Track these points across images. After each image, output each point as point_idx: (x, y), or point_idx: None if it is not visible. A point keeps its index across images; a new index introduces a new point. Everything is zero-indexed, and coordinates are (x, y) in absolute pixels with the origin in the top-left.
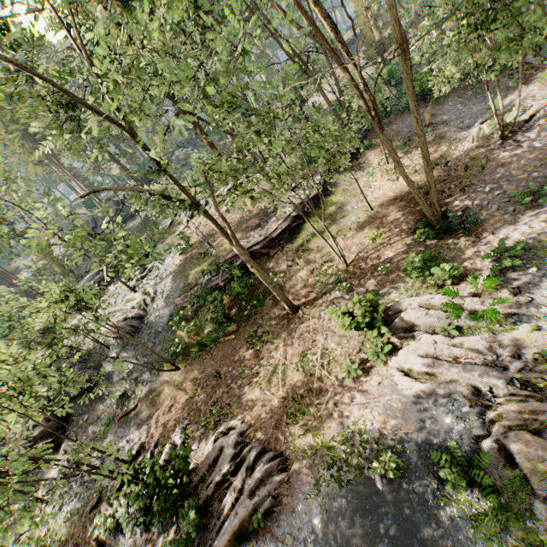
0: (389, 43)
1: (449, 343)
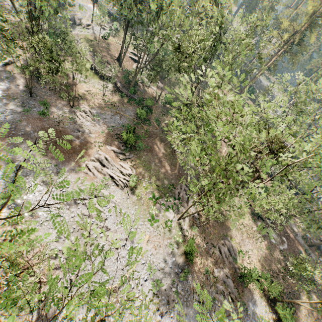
0: None
1: None
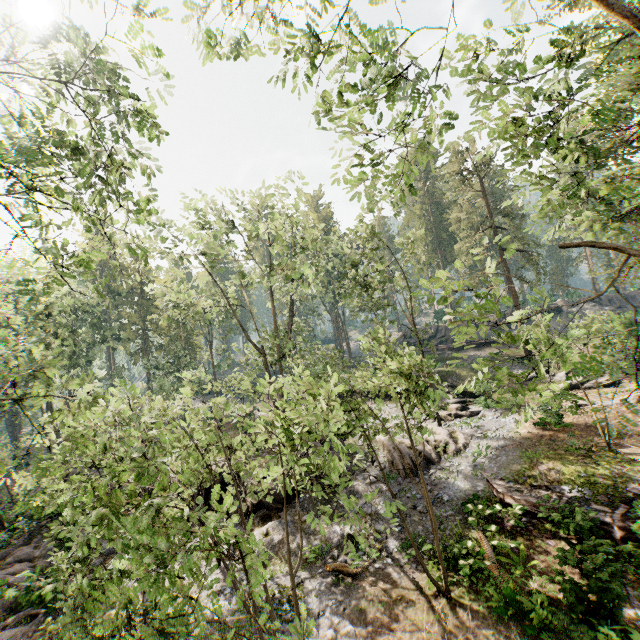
0: None
1: None
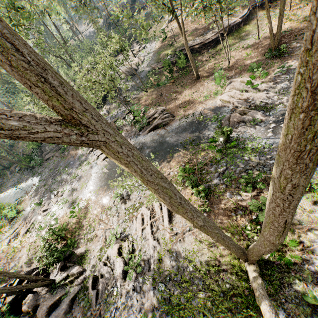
0: None
1: (240, 94)
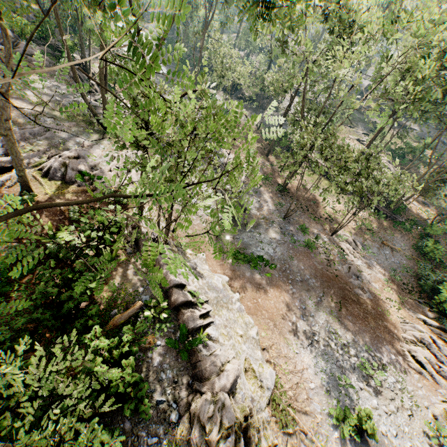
0: None
1: None
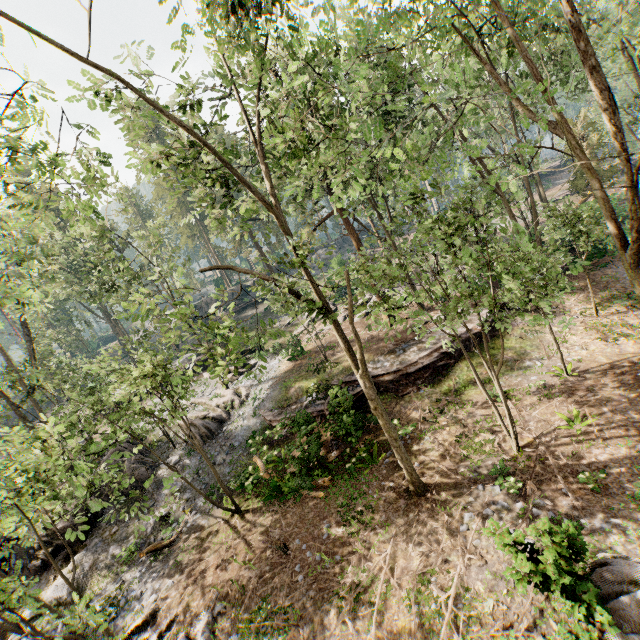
0: (607, 175)
1: None
